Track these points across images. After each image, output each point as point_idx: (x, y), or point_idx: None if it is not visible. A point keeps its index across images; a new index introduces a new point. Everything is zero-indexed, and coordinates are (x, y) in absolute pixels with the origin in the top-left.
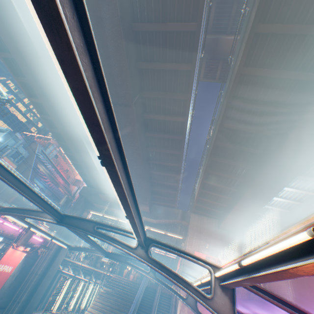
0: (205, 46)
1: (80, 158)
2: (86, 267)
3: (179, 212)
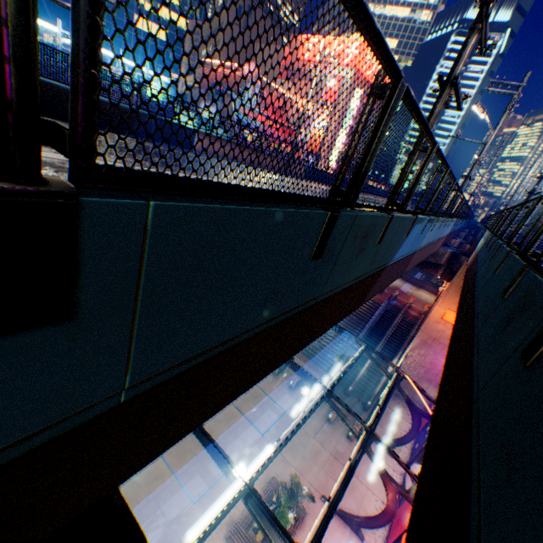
0: None
1: None
2: None
3: (445, 254)
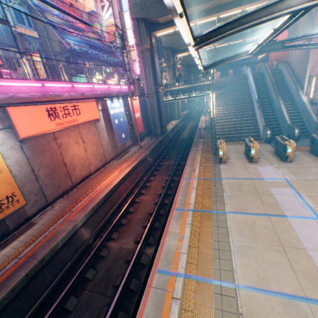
0: None
1: None
2: (183, 89)
3: None
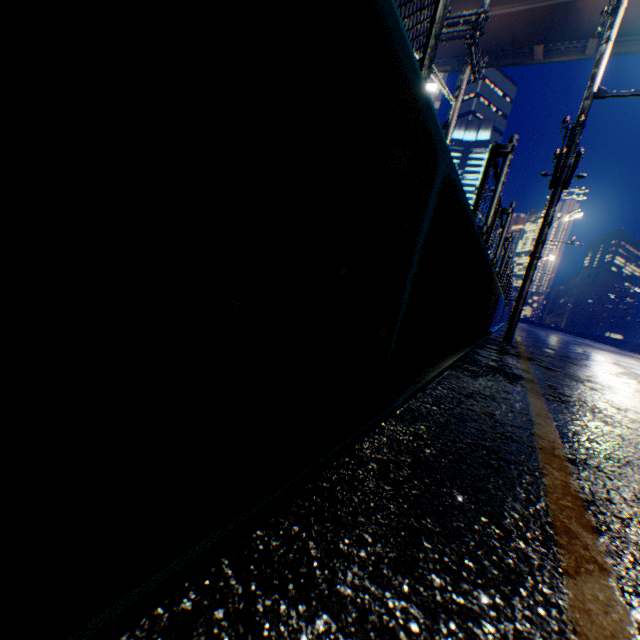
0: (528, 25)
1: None
2: None
3: None
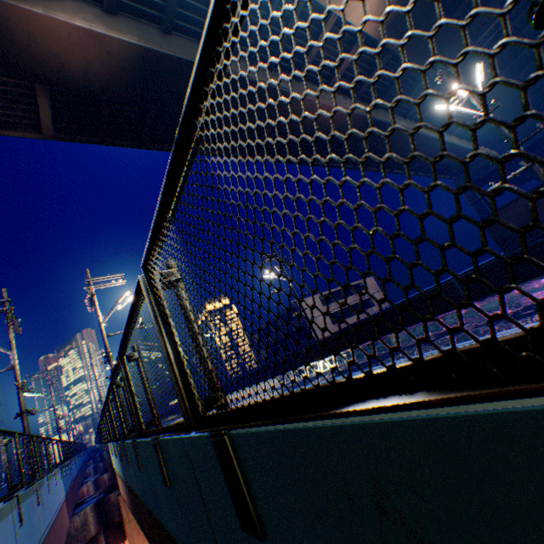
0: None
1: None
2: None
3: (90, 516)
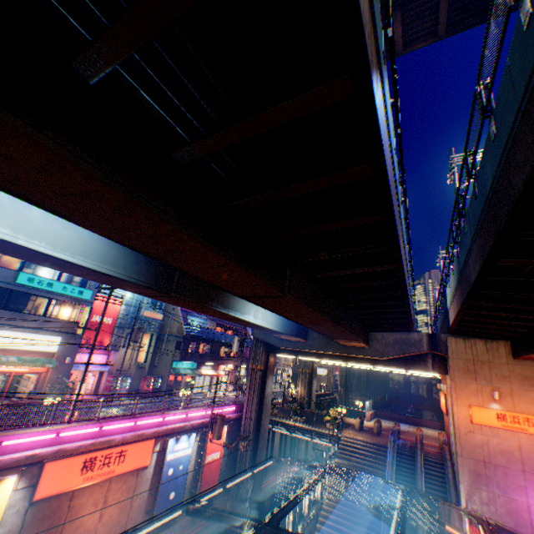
0: None
1: (235, 322)
2: (301, 426)
3: (423, 338)
